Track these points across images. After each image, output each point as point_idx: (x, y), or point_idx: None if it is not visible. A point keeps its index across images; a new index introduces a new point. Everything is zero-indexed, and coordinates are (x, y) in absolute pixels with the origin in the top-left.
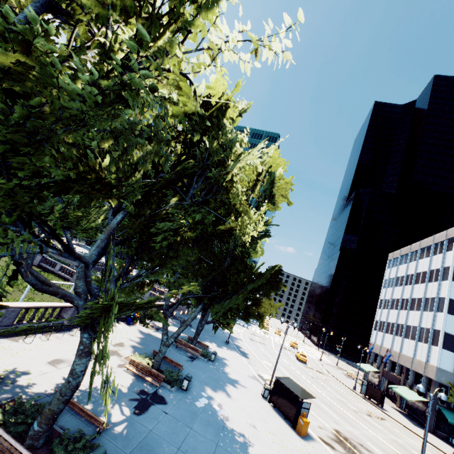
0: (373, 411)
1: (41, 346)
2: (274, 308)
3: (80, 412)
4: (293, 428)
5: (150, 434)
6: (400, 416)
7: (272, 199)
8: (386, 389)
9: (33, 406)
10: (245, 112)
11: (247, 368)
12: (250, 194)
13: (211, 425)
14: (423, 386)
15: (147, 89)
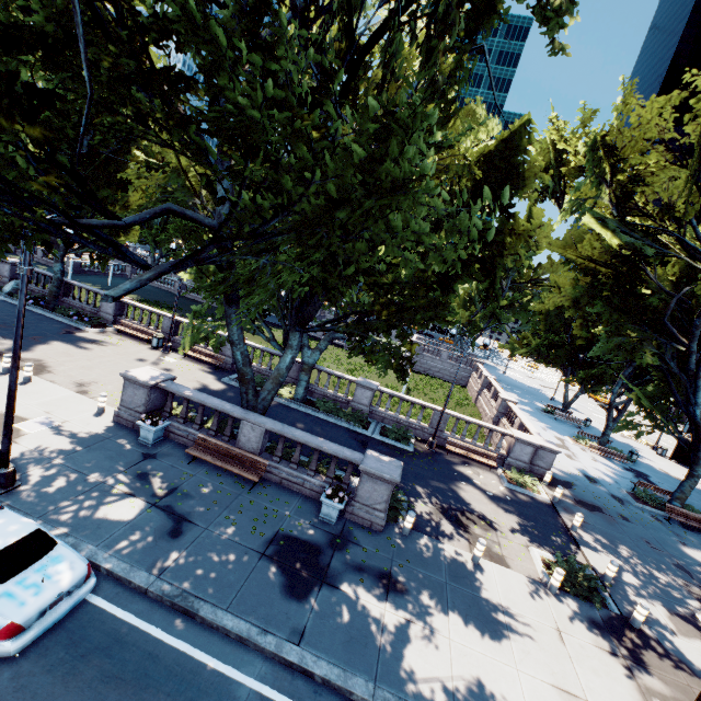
0: None
1: None
2: None
3: (662, 493)
4: None
5: None
6: None
7: None
8: None
9: (644, 493)
10: None
11: None
12: None
13: None
14: None
15: None
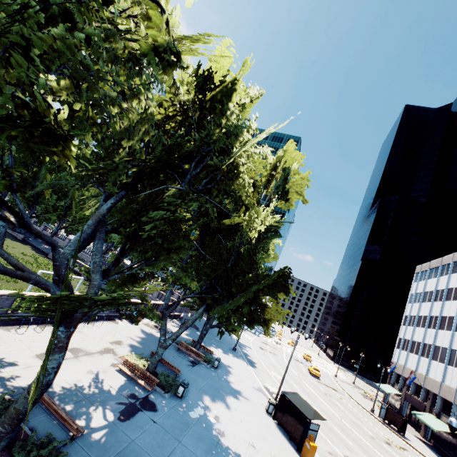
0: (393, 439)
1: (33, 338)
2: (281, 314)
3: (55, 413)
4: (298, 451)
5: (131, 445)
6: (424, 447)
7: (284, 195)
8: (408, 414)
9: (4, 401)
10: (256, 97)
11: (253, 379)
12: (262, 191)
13: (203, 440)
14: (456, 421)
15: (111, 23)
